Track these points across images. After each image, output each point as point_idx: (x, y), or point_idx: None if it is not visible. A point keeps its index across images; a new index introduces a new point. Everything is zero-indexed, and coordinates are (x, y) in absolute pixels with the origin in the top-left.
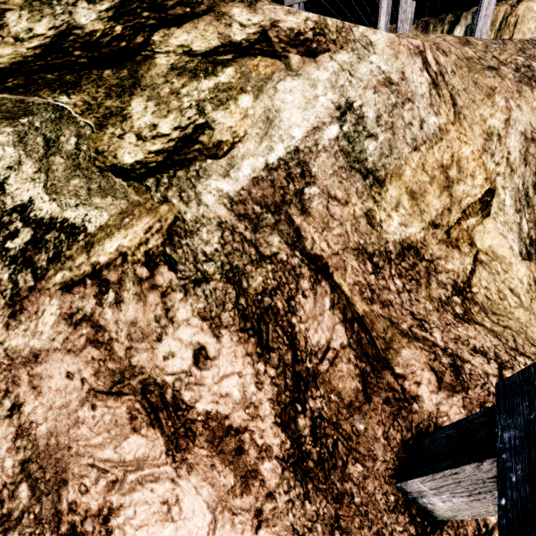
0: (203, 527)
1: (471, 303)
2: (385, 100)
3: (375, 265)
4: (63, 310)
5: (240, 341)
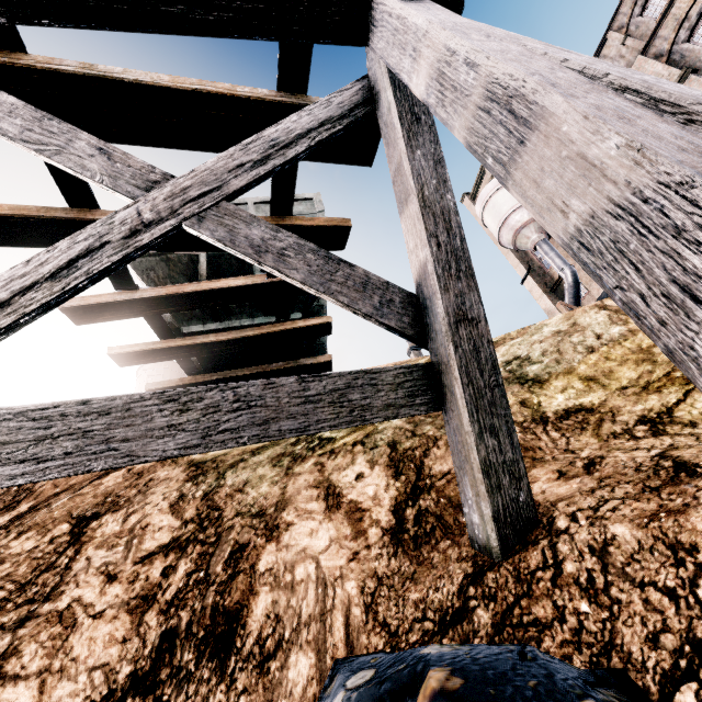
0: (323, 545)
1: (667, 426)
2: (550, 341)
3: (524, 428)
4: (315, 461)
5: (384, 470)
